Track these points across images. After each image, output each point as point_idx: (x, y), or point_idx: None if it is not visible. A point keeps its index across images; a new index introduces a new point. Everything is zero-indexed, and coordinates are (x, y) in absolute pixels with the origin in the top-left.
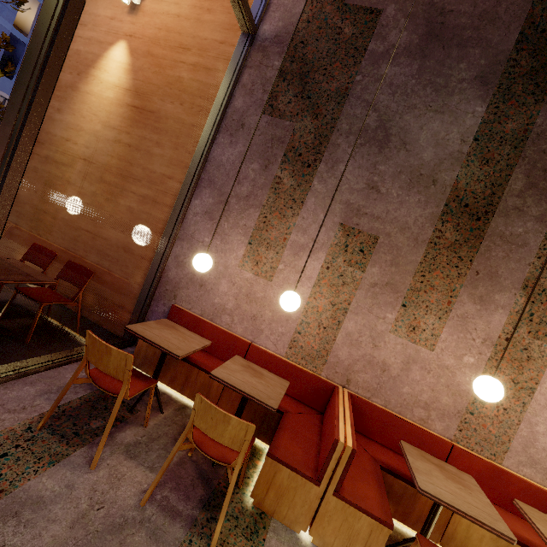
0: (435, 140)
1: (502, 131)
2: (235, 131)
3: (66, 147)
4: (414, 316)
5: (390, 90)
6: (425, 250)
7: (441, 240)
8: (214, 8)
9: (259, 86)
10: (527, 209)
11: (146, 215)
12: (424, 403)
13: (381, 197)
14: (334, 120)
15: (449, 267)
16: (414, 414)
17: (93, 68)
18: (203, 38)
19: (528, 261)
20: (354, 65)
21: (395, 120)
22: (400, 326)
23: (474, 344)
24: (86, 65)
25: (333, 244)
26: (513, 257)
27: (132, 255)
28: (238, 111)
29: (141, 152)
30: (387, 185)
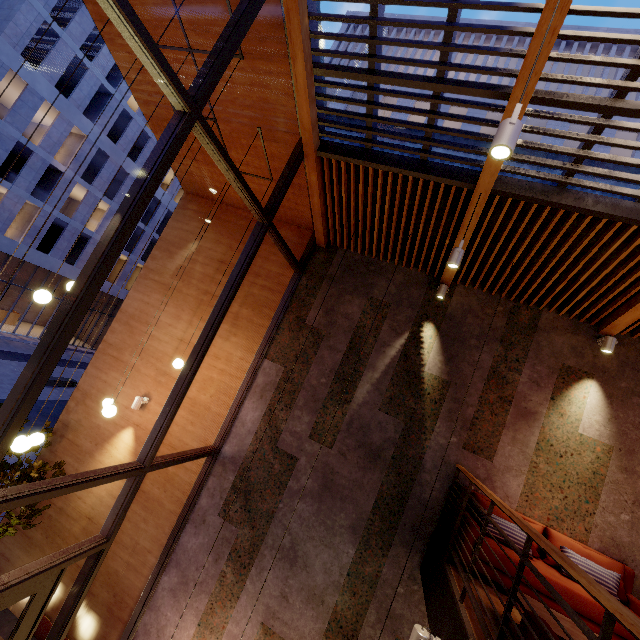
0: (324, 568)
1: (363, 572)
2: (199, 524)
3: (77, 504)
4: None
5: (299, 520)
6: None
7: None
8: (195, 422)
9: (218, 492)
10: (377, 639)
11: (128, 581)
12: None
13: (289, 605)
14: (264, 534)
15: None
16: None
17: (108, 443)
18: (186, 443)
19: None
20: (279, 494)
21: (301, 545)
22: None
23: None
24: (103, 439)
25: (256, 639)
26: None
27: (112, 615)
28: (203, 508)
29: (132, 523)
30: (294, 596)
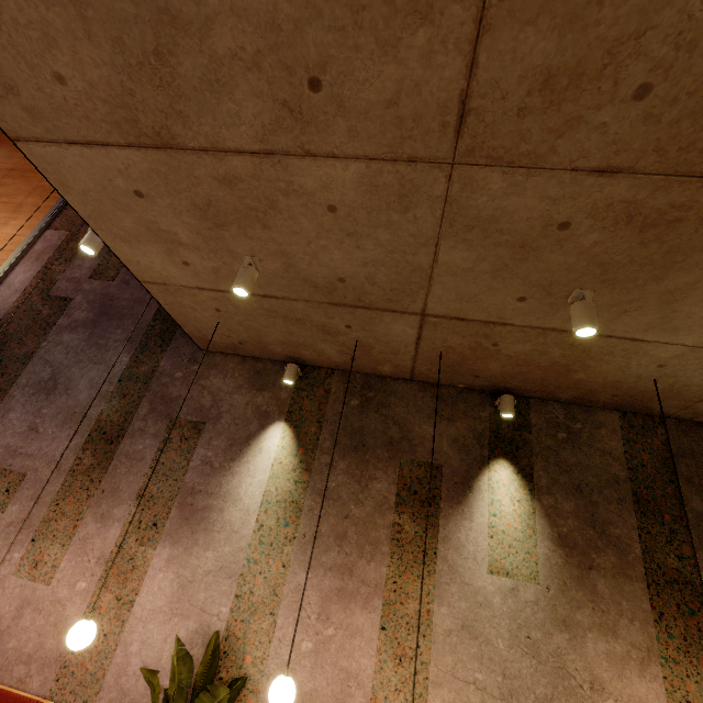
0: (91, 384)
1: (138, 373)
2: None
3: None
4: (40, 550)
5: (66, 350)
6: (64, 479)
7: (80, 467)
8: None
9: None
10: (148, 429)
11: None
12: (27, 656)
13: (39, 436)
14: (17, 376)
15: (81, 491)
16: (13, 675)
17: None
18: None
19: (144, 473)
20: (44, 335)
21: (64, 372)
22: (24, 564)
23: (90, 565)
24: None
25: None
26: (133, 471)
27: None
28: None
29: None
30: (46, 424)
